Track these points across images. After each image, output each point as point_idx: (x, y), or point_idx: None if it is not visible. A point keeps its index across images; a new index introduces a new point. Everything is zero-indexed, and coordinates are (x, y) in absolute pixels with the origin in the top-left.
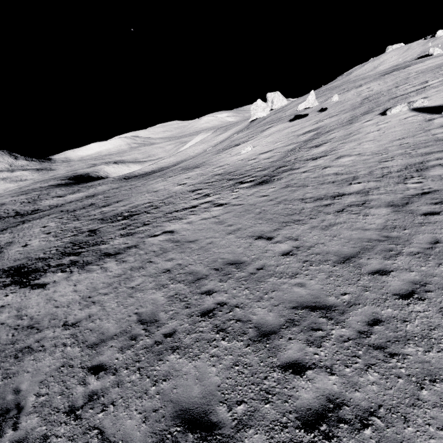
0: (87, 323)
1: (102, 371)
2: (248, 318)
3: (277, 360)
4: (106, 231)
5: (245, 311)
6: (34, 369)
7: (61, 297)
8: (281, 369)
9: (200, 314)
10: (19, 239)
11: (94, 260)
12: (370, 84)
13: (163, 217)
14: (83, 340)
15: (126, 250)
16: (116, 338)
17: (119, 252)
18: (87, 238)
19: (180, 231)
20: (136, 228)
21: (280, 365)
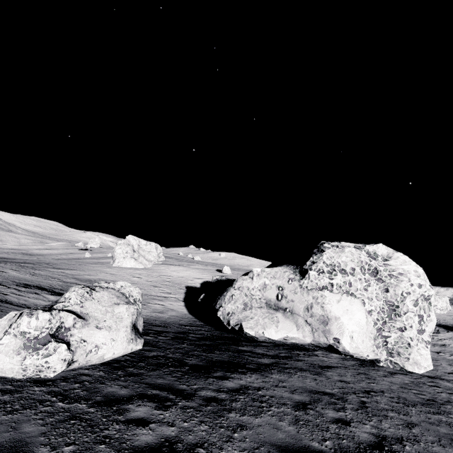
0: None
1: None
2: None
3: None
4: None
5: None
6: None
7: None
8: None
9: None
10: None
11: None
12: None
13: None
14: None
15: None
16: None
17: None
18: None
19: None
20: None
21: None
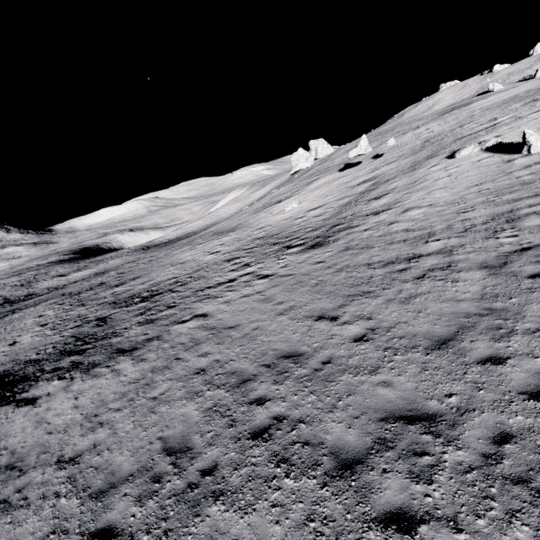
0: (91, 457)
1: (110, 539)
2: (320, 440)
3: (372, 509)
4: (119, 318)
5: (314, 429)
6: (10, 539)
7: (57, 417)
8: (379, 524)
9: (250, 436)
10: (5, 335)
11: (103, 360)
12: (429, 125)
13: (193, 296)
14: (84, 485)
15: (145, 343)
16: (132, 479)
17: (136, 347)
18: (94, 329)
19: (215, 314)
20: (158, 313)
21: (377, 518)
